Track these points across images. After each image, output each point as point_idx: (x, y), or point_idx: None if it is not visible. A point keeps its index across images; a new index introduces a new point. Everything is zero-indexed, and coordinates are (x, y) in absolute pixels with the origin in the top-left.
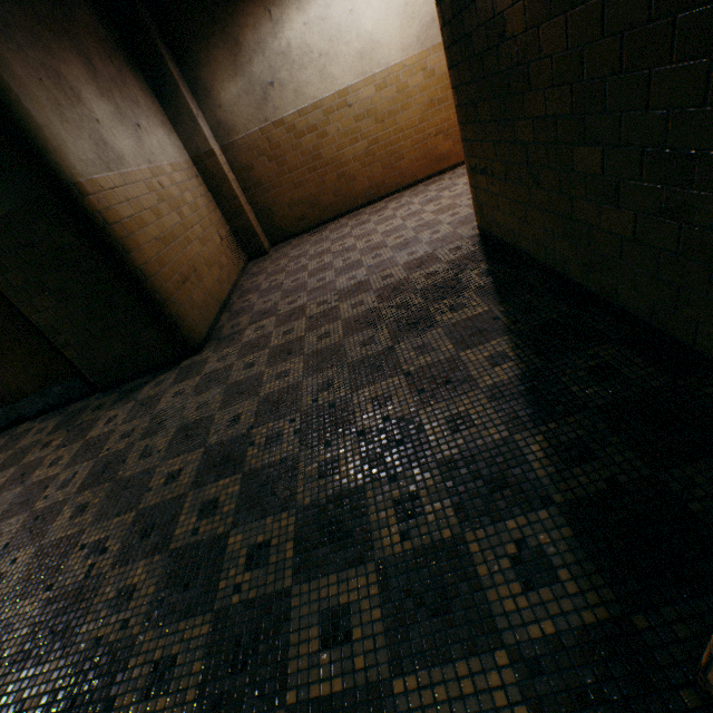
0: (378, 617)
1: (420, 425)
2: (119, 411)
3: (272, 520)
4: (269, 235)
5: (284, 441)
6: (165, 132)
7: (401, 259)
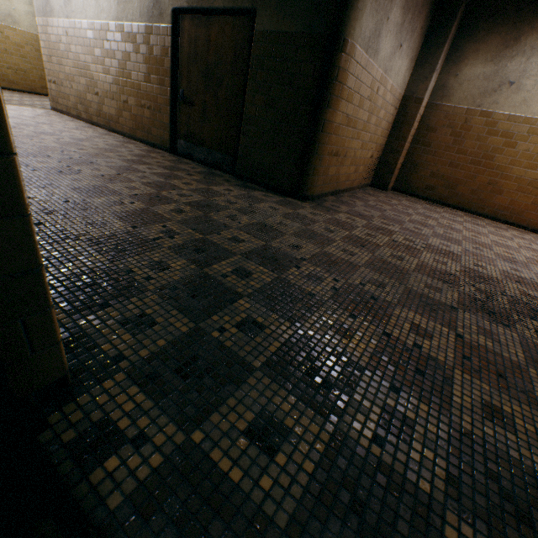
0: (307, 470)
1: (449, 379)
2: (235, 190)
3: (276, 318)
4: (397, 181)
5: (320, 285)
6: (408, 65)
7: (501, 265)
